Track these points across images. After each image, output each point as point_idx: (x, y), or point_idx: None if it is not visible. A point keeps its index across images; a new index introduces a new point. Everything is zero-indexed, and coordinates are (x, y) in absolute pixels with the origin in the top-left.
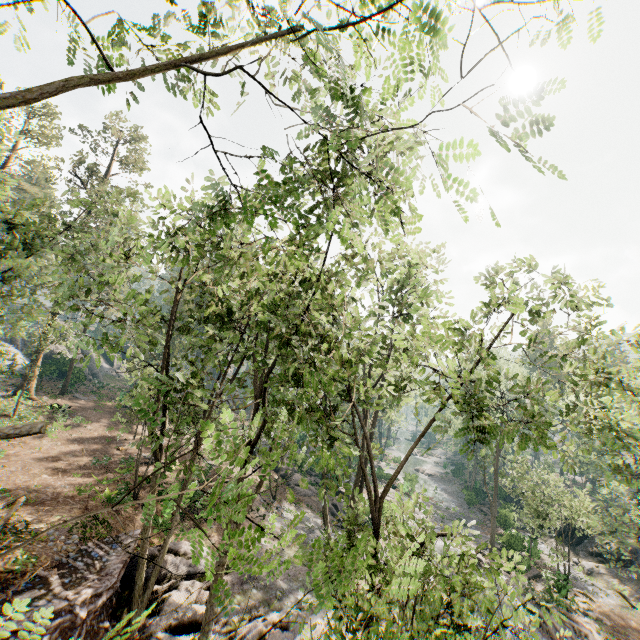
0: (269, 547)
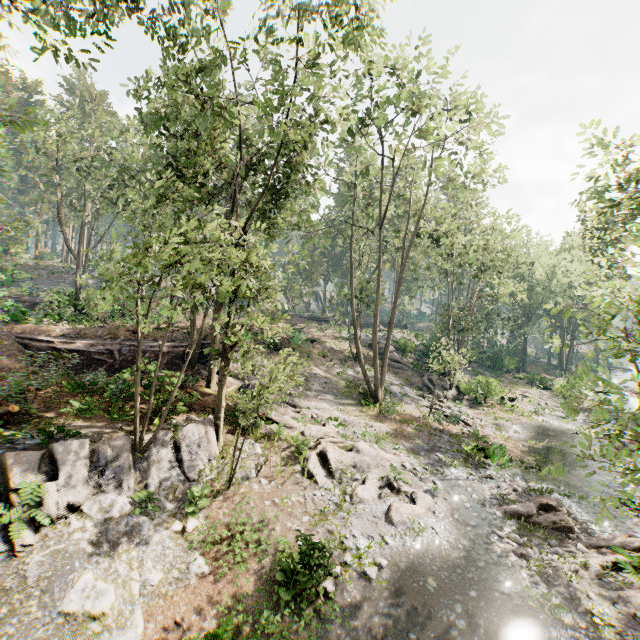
0: (321, 374)
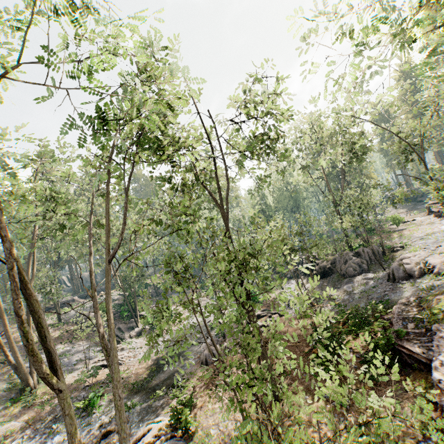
0: None
